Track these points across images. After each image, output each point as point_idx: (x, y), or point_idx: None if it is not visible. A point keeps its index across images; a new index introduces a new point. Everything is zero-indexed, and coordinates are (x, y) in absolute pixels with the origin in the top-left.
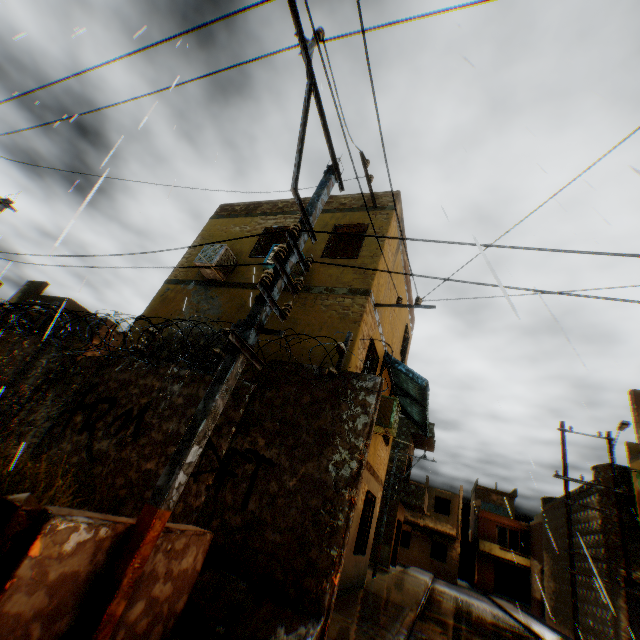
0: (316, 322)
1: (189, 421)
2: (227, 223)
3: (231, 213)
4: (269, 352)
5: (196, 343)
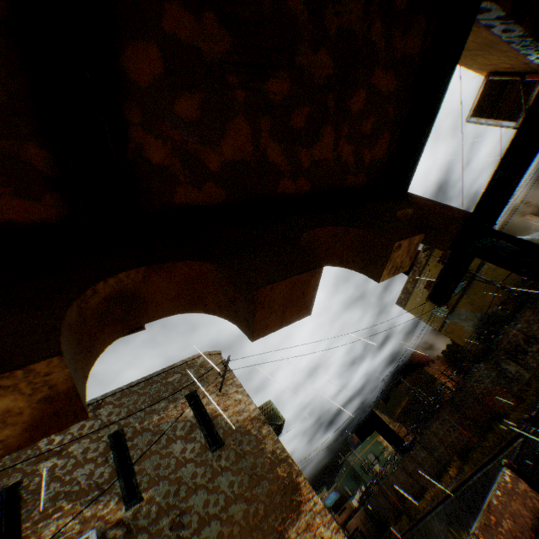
0: (491, 279)
1: (533, 323)
2: (411, 303)
3: (405, 300)
4: (499, 297)
5: (482, 322)
